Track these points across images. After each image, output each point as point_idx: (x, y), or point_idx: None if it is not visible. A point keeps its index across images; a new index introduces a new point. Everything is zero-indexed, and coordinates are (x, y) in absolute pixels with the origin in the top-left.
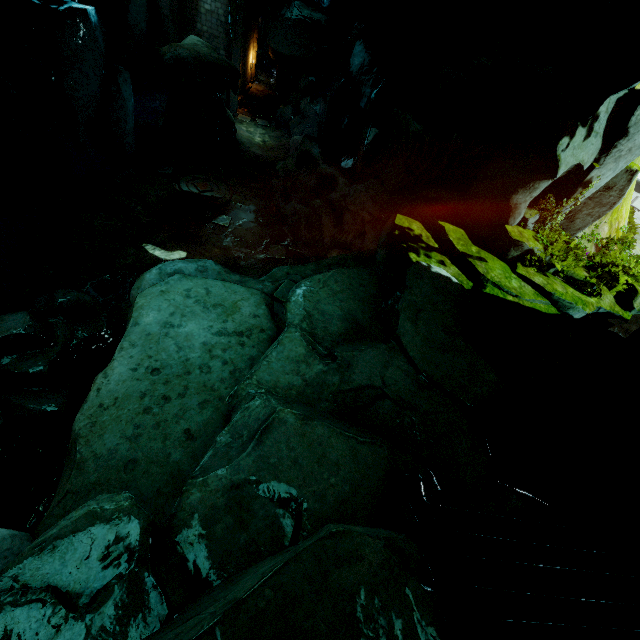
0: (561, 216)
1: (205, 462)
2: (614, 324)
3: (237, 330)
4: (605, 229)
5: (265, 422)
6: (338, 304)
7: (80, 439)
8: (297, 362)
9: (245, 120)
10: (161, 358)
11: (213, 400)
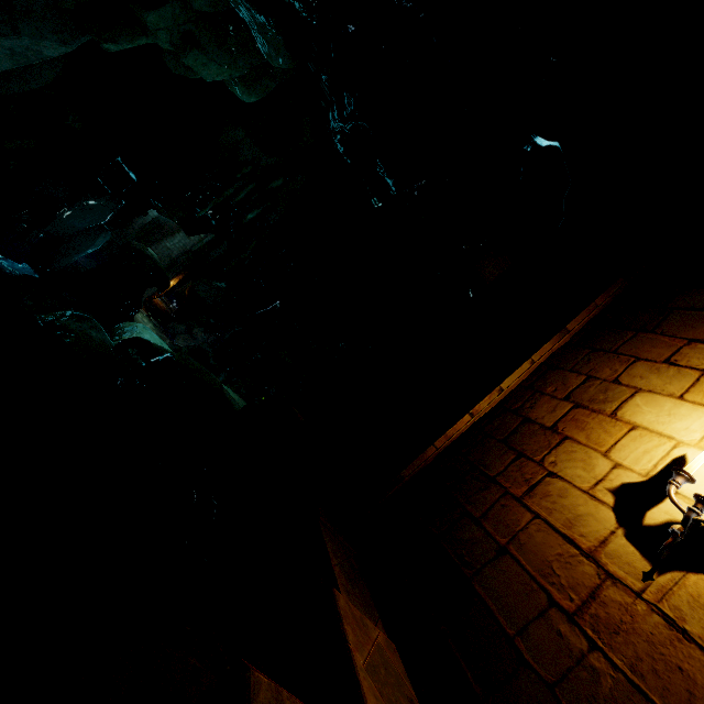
0: None
1: None
2: None
3: None
4: None
5: None
6: None
7: None
8: None
9: (143, 312)
10: None
11: None
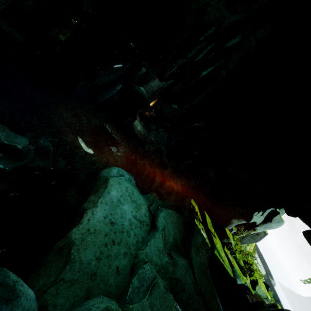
0: (241, 235)
1: (130, 294)
2: (248, 293)
3: (140, 219)
4: (248, 247)
5: (153, 281)
6: (173, 228)
7: (75, 245)
8: (159, 251)
9: (138, 119)
10: (115, 217)
11: (129, 254)
